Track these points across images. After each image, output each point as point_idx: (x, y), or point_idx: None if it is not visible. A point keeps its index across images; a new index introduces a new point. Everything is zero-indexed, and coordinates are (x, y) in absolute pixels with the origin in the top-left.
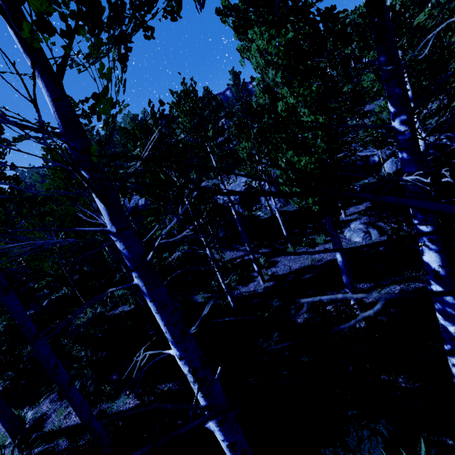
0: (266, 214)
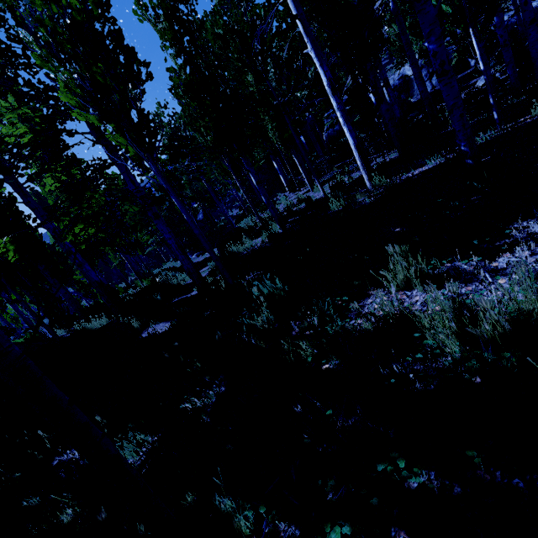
0: (417, 99)
